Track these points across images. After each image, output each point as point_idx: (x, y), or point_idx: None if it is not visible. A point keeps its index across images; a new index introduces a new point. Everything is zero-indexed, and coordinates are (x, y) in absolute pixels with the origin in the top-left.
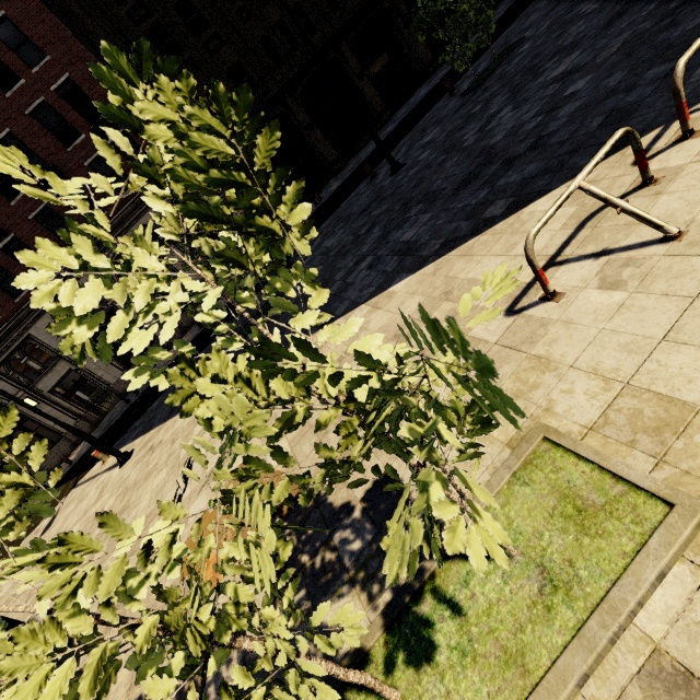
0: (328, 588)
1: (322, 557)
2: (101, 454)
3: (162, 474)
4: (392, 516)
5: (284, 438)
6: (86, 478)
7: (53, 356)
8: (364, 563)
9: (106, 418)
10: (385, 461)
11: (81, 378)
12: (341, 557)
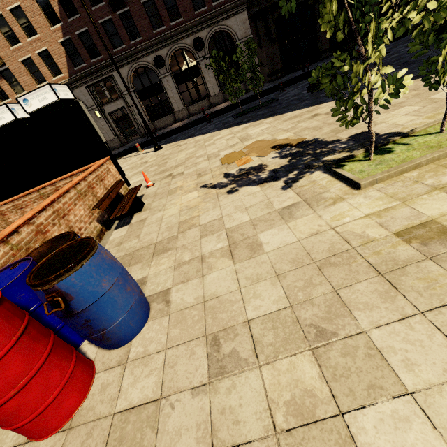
0: (325, 154)
1: (320, 150)
2: (139, 147)
3: (192, 149)
4: (367, 138)
5: (289, 132)
6: (126, 157)
7: (118, 94)
8: (348, 148)
9: (130, 143)
10: (363, 129)
11: (126, 115)
12: (333, 149)
